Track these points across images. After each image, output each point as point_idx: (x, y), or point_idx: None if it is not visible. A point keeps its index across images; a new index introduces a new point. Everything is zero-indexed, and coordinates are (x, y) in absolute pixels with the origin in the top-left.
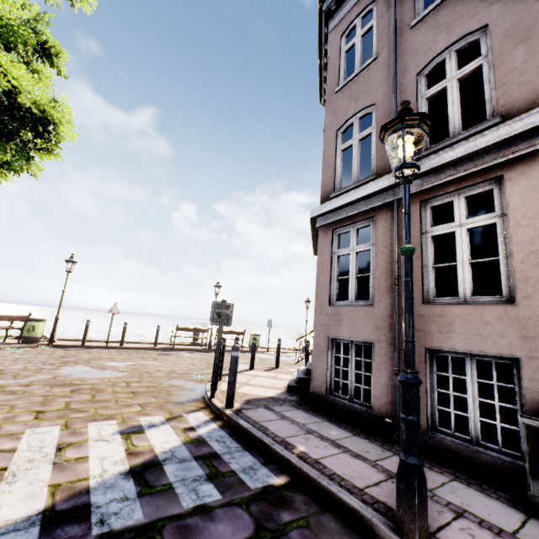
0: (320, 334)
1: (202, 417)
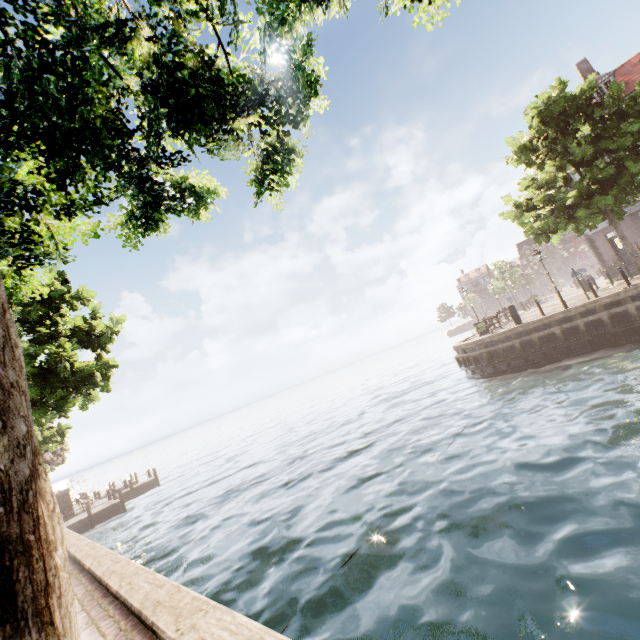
0: None
1: None
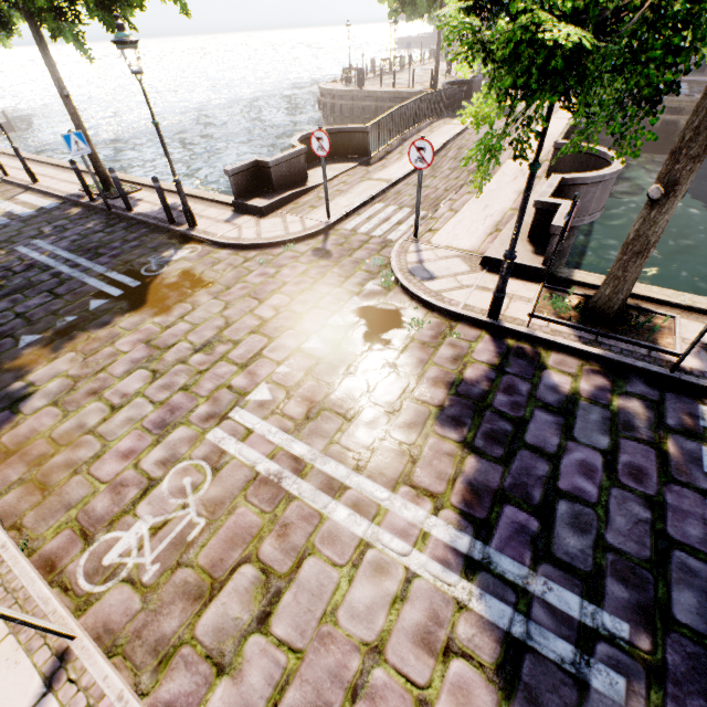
0: None
1: None
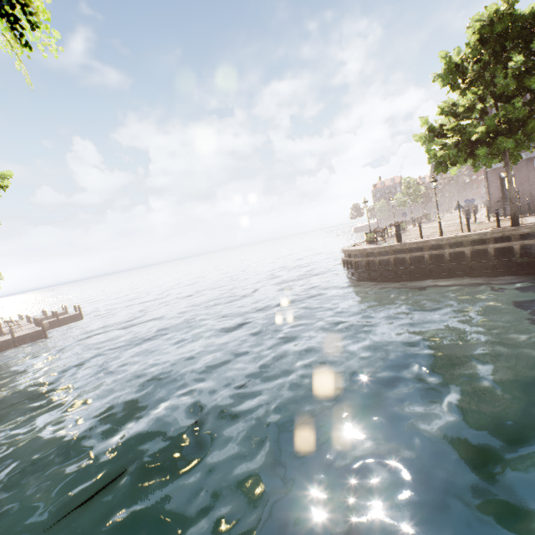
0: (533, 193)
1: (531, 217)
